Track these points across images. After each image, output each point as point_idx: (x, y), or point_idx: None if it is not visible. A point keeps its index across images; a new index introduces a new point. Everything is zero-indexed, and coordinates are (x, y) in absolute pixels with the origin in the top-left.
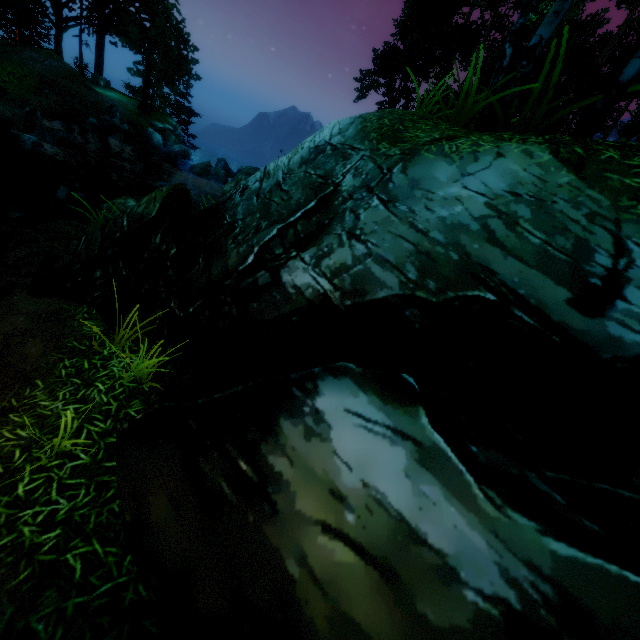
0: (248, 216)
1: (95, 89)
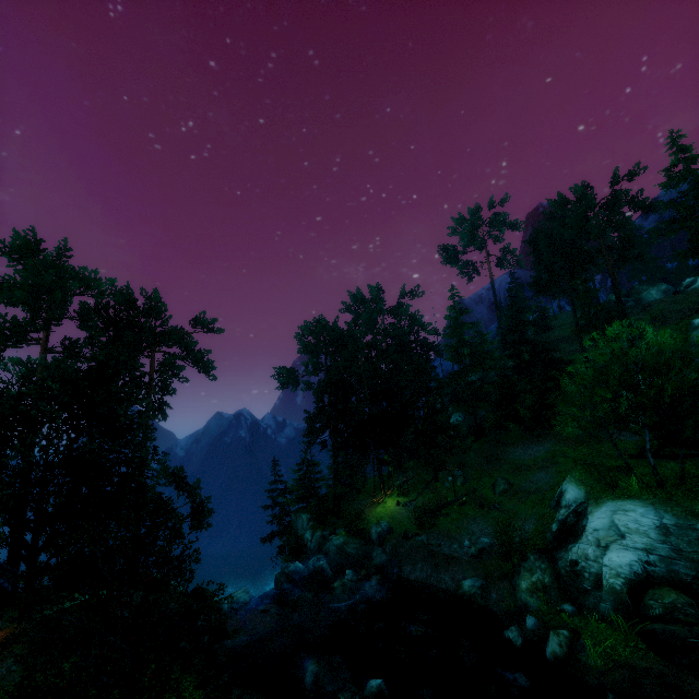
0: (698, 569)
1: None
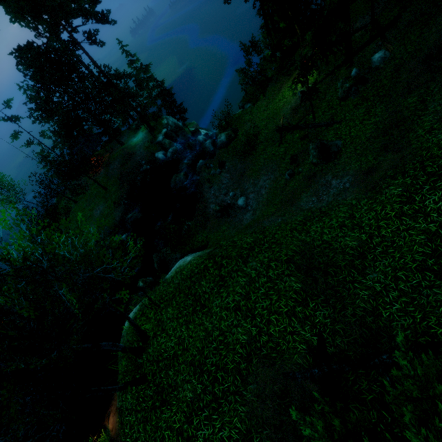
0: None
1: (133, 150)
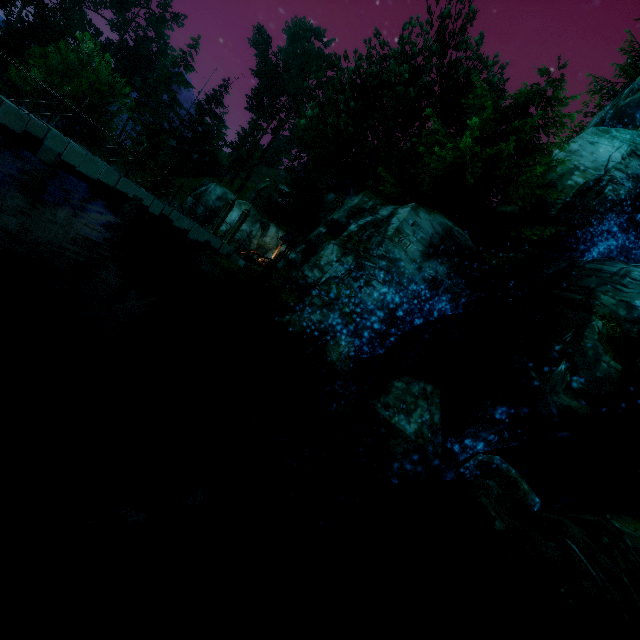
0: None
1: None
